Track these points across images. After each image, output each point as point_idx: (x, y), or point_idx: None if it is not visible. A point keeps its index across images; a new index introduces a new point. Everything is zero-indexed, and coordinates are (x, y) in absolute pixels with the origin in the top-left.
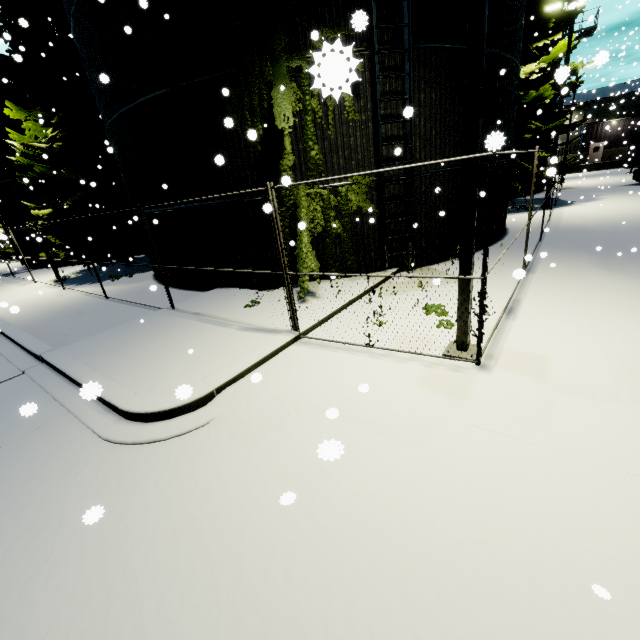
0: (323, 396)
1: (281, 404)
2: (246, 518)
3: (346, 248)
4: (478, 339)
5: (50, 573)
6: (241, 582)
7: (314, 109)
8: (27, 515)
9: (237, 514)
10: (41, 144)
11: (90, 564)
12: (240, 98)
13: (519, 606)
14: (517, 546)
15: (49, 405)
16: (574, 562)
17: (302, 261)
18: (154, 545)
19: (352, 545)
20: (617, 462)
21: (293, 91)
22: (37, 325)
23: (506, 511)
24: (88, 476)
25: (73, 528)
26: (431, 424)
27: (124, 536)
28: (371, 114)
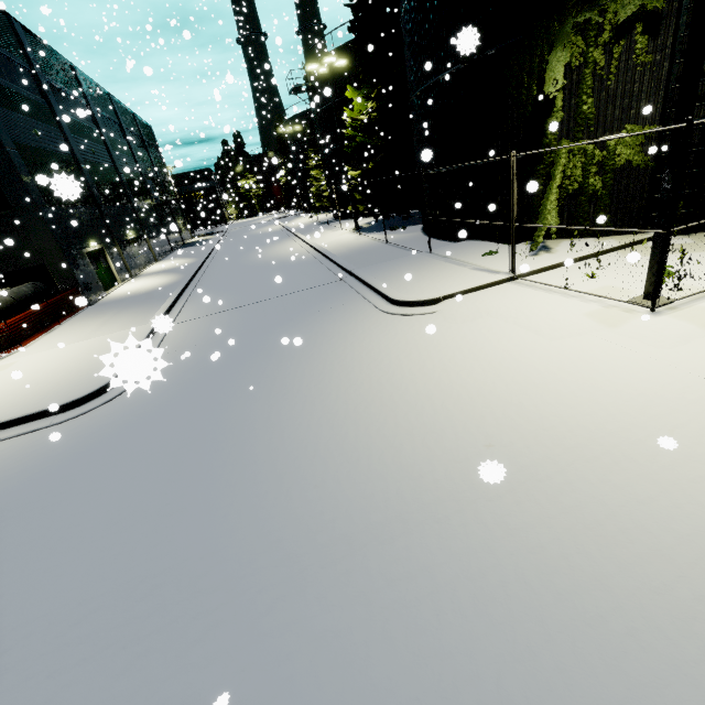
0: (508, 310)
1: (479, 310)
2: (439, 344)
3: (601, 206)
4: (654, 287)
5: (360, 342)
6: (429, 358)
7: (595, 61)
8: (350, 327)
9: (435, 343)
10: (362, 117)
11: (373, 342)
12: (521, 63)
13: (549, 388)
14: (571, 378)
15: (355, 294)
16: (598, 387)
17: (543, 217)
18: (398, 343)
19: (484, 360)
20: (696, 370)
21: (576, 45)
22: (345, 257)
23: (580, 369)
24: (373, 321)
25: (367, 333)
26: (573, 333)
27: (386, 339)
28: (669, 52)
